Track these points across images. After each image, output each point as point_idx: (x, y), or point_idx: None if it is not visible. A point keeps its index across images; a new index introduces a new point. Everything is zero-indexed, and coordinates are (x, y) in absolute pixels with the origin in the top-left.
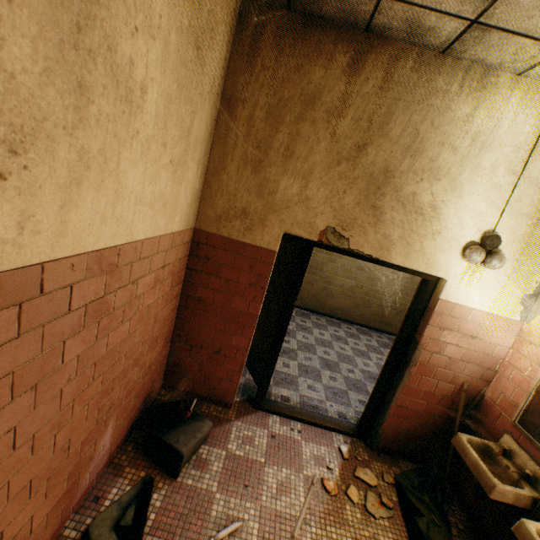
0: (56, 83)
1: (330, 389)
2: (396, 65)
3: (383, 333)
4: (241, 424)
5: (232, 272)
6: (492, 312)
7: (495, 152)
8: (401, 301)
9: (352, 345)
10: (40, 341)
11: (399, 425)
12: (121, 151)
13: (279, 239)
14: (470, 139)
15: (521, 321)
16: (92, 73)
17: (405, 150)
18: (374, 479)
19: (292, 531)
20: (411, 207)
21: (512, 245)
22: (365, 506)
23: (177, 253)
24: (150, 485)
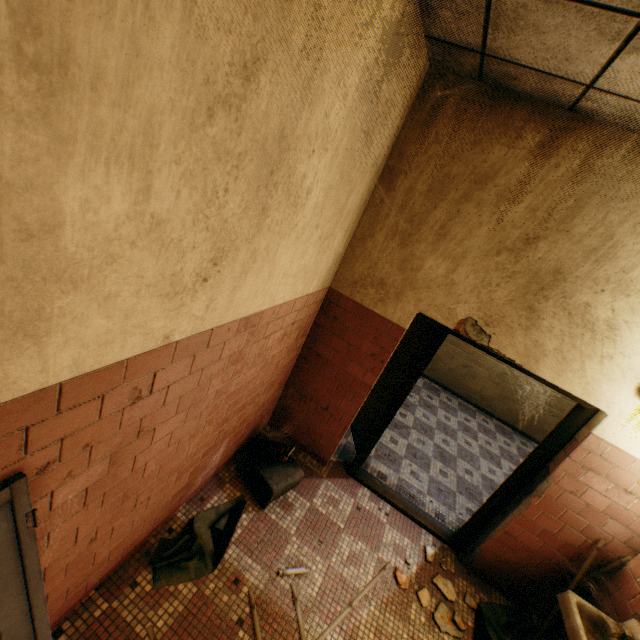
0: (248, 214)
1: (435, 483)
2: (602, 152)
3: (531, 441)
4: (331, 484)
5: (355, 338)
6: None
7: None
8: (567, 409)
9: (481, 443)
10: (198, 378)
11: (501, 553)
12: (280, 243)
13: (411, 317)
14: None
15: None
16: (273, 198)
17: (588, 253)
18: (452, 594)
19: (351, 600)
20: (579, 319)
21: None
22: (433, 614)
23: (308, 310)
24: (242, 505)
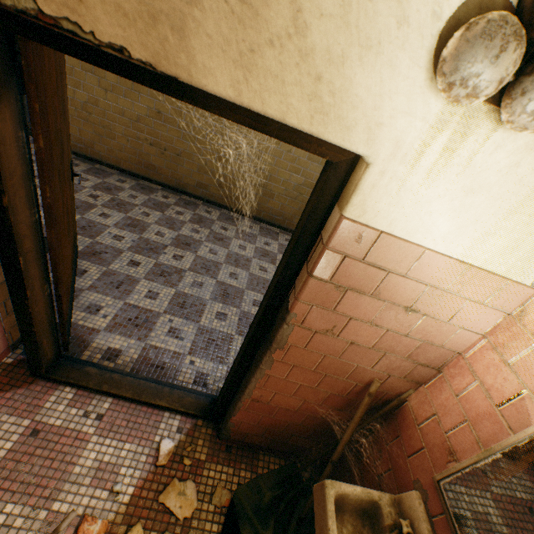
0: None
1: (206, 334)
2: None
3: None
4: None
5: None
6: (471, 261)
7: None
8: None
9: None
10: None
11: (259, 421)
12: None
13: None
14: None
15: None
16: None
17: None
18: (191, 505)
19: None
20: None
21: None
22: None
23: None
24: None
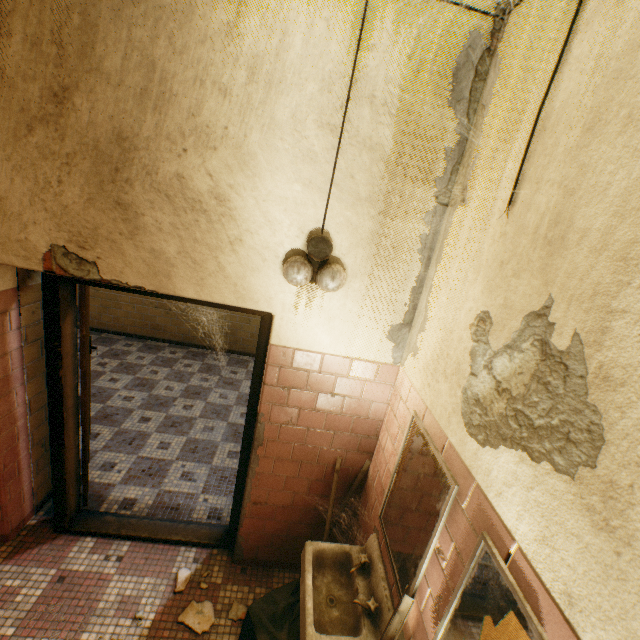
0: None
1: (219, 472)
2: None
3: None
4: (10, 569)
5: None
6: (352, 356)
7: (293, 93)
8: None
9: None
10: None
11: (264, 527)
12: None
13: None
14: (246, 71)
15: (397, 364)
16: None
17: (140, 97)
18: (209, 620)
19: None
20: (182, 200)
21: (357, 250)
22: None
23: None
24: None
